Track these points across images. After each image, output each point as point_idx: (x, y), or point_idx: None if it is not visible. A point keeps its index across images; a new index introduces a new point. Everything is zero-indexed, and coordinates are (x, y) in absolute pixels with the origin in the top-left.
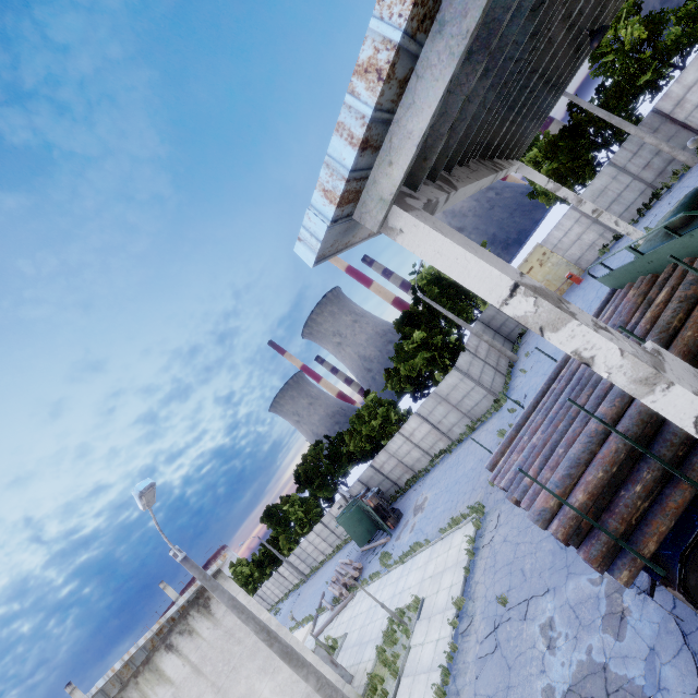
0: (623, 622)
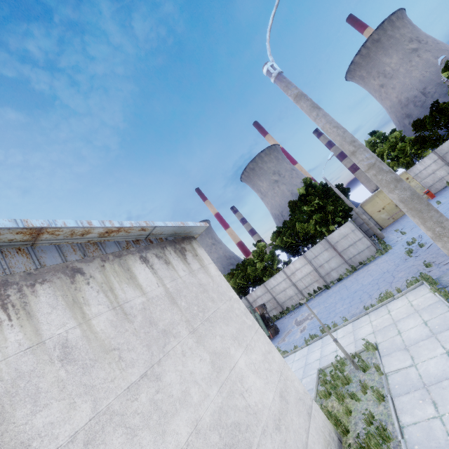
0: None
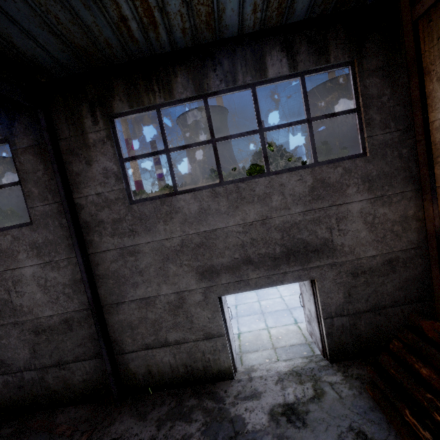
0: None
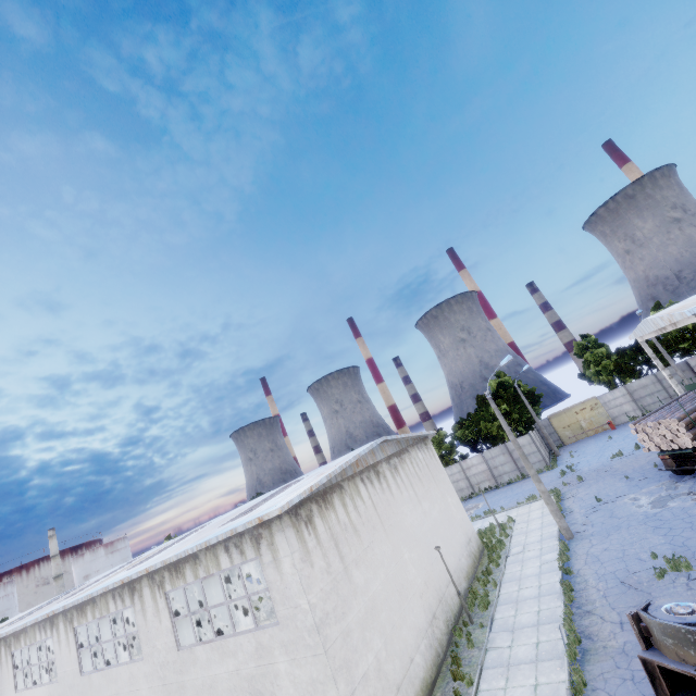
0: (676, 487)
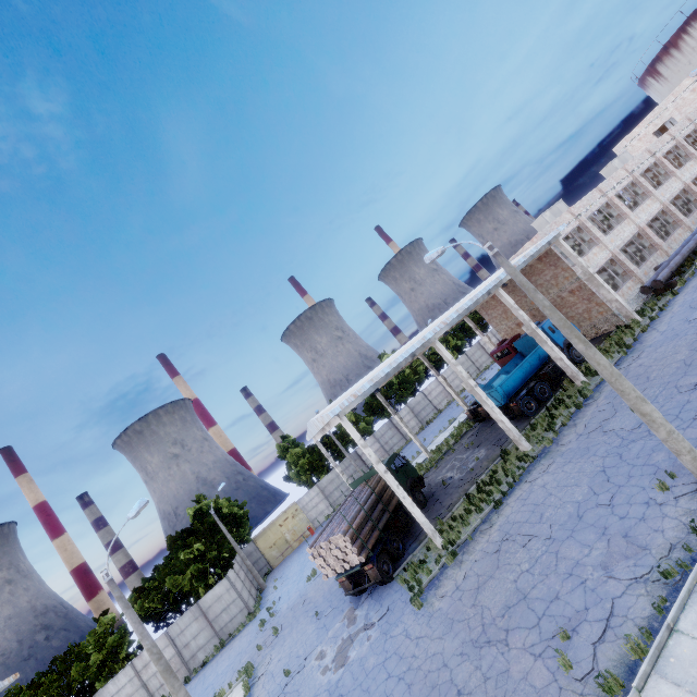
0: (355, 618)
